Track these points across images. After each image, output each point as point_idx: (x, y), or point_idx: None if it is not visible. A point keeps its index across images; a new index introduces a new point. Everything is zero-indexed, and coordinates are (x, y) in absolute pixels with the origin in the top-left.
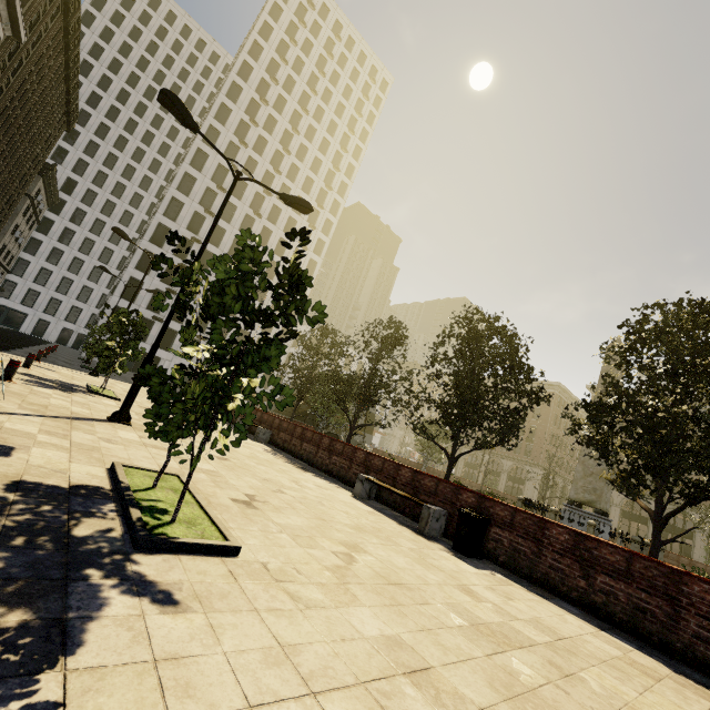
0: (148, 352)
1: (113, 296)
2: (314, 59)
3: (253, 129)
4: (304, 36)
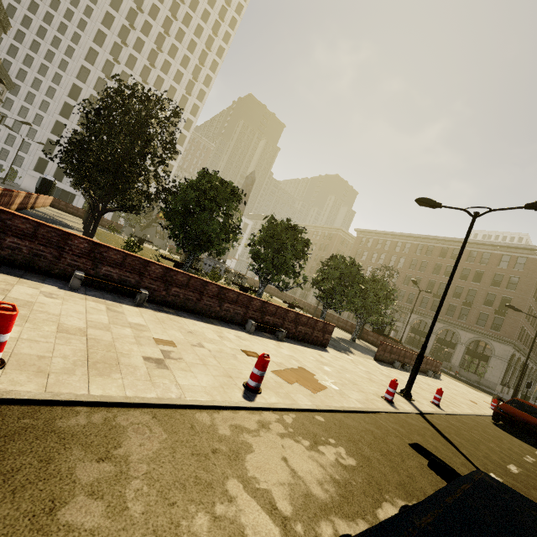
0: (64, 189)
1: (37, 151)
2: None
3: (133, 32)
4: None
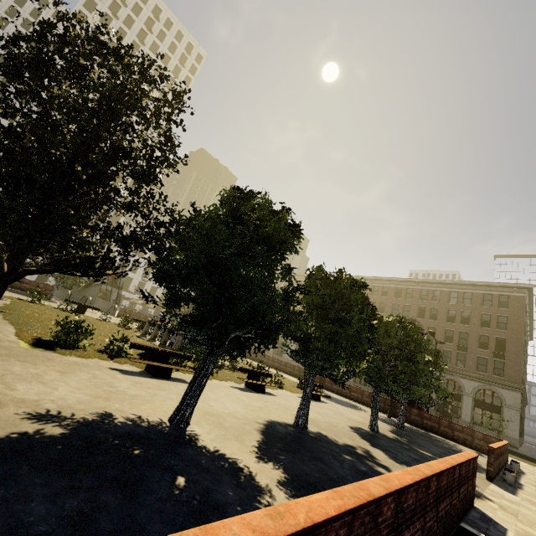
0: None
1: None
2: (135, 31)
3: None
4: (126, 13)
